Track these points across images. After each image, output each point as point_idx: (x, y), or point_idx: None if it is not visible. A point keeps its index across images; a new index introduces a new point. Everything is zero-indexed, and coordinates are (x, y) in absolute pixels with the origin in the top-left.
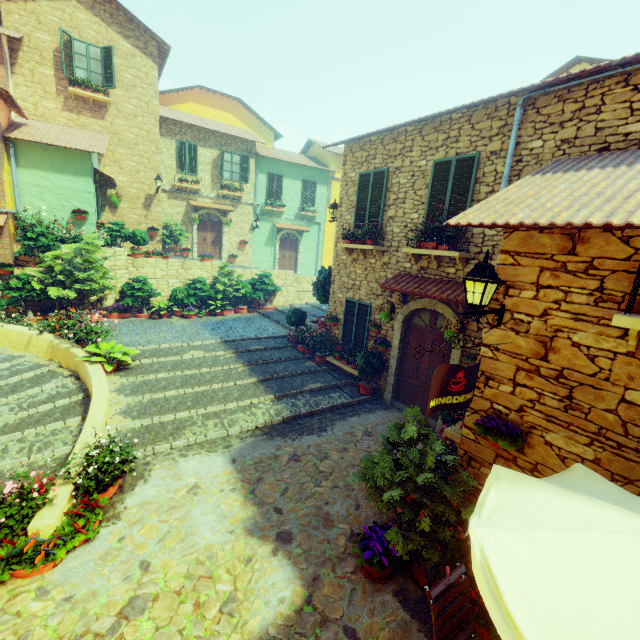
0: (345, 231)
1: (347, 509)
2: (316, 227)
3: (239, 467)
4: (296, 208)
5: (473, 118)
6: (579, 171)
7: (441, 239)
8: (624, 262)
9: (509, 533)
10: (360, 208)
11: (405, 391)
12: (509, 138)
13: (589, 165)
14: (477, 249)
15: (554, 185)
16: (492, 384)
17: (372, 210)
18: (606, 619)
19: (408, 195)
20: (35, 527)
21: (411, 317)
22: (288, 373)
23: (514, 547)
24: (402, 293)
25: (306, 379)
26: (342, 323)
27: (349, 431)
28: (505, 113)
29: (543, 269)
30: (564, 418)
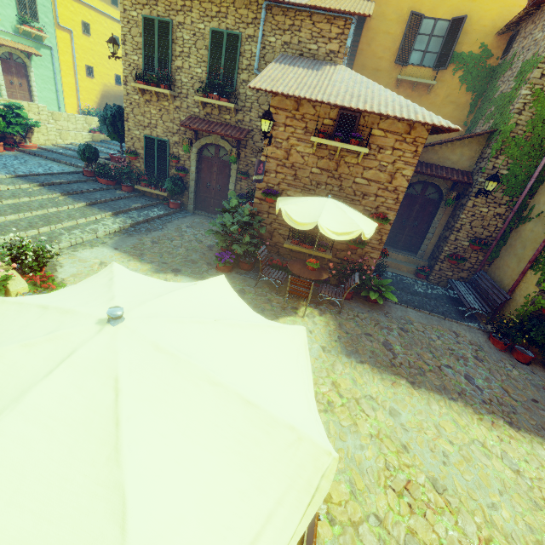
0: (134, 71)
1: (200, 256)
2: (47, 52)
3: (123, 251)
4: (13, 18)
5: (236, 3)
6: (295, 67)
7: (222, 93)
8: (313, 116)
9: (291, 205)
10: (148, 52)
11: (202, 202)
12: (258, 29)
13: (298, 64)
14: (243, 104)
15: (287, 73)
16: (267, 174)
17: (161, 57)
18: (314, 212)
19: (192, 51)
20: (16, 290)
21: (202, 150)
22: (109, 199)
23: (293, 208)
24: (195, 132)
25: (126, 202)
26: (143, 157)
27: (178, 227)
28: (256, 9)
29: (287, 117)
30: (294, 184)
